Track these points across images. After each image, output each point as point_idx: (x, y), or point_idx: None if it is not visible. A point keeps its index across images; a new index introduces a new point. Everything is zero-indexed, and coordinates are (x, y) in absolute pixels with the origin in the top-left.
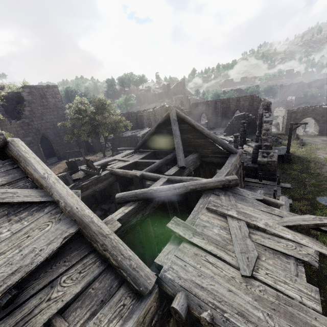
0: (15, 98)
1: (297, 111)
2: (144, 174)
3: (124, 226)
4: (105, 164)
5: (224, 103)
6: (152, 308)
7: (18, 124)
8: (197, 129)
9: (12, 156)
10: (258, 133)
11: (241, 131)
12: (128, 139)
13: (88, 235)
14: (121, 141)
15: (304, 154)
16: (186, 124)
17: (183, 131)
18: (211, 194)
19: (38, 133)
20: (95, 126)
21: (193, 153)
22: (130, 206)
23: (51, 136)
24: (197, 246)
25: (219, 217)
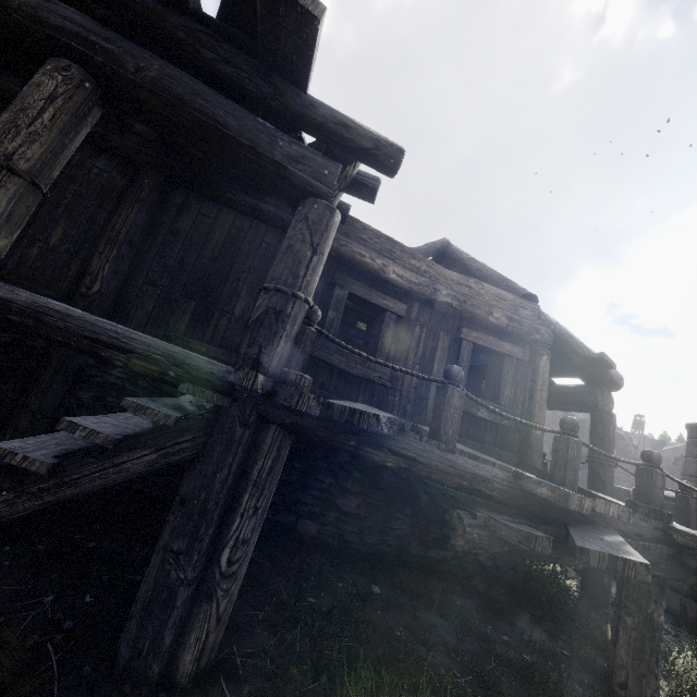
0: None
1: None
2: None
3: None
4: None
5: None
6: None
7: None
8: (466, 265)
9: None
10: None
11: None
12: None
13: None
14: None
15: None
16: (455, 267)
17: None
18: None
19: None
20: None
21: None
22: None
23: None
24: None
25: None
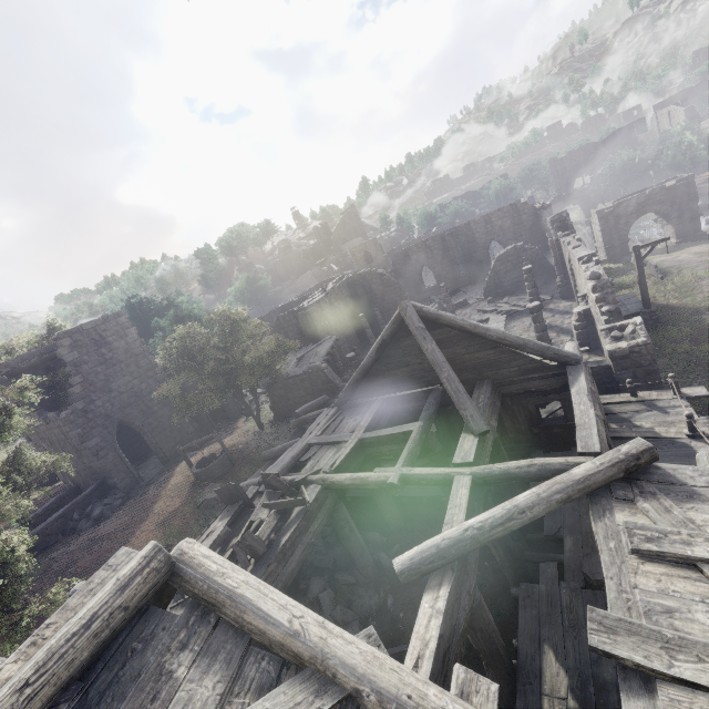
0: (43, 364)
1: (617, 209)
2: (408, 474)
3: (452, 646)
4: (294, 463)
5: (461, 235)
6: None
7: (65, 420)
8: (474, 333)
9: (195, 595)
10: (562, 280)
11: (530, 288)
12: (304, 378)
13: None
14: (290, 387)
15: (678, 297)
16: (443, 328)
17: (441, 343)
18: (610, 503)
19: (109, 423)
20: (229, 375)
21: (478, 382)
22: (441, 587)
23: (137, 419)
24: (700, 688)
25: (681, 571)
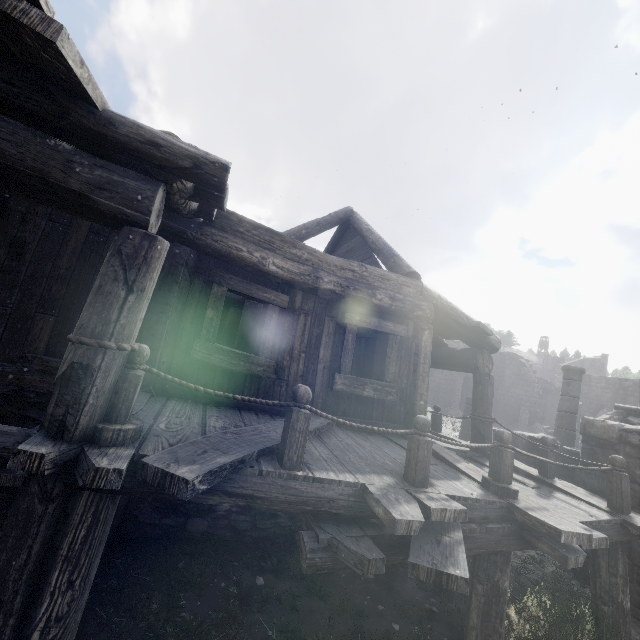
0: None
1: None
2: None
3: None
4: None
5: None
6: None
7: None
8: (364, 236)
9: None
10: None
11: None
12: None
13: None
14: None
15: None
16: (357, 236)
17: (350, 252)
18: None
19: None
20: None
21: None
22: None
23: None
24: None
25: None
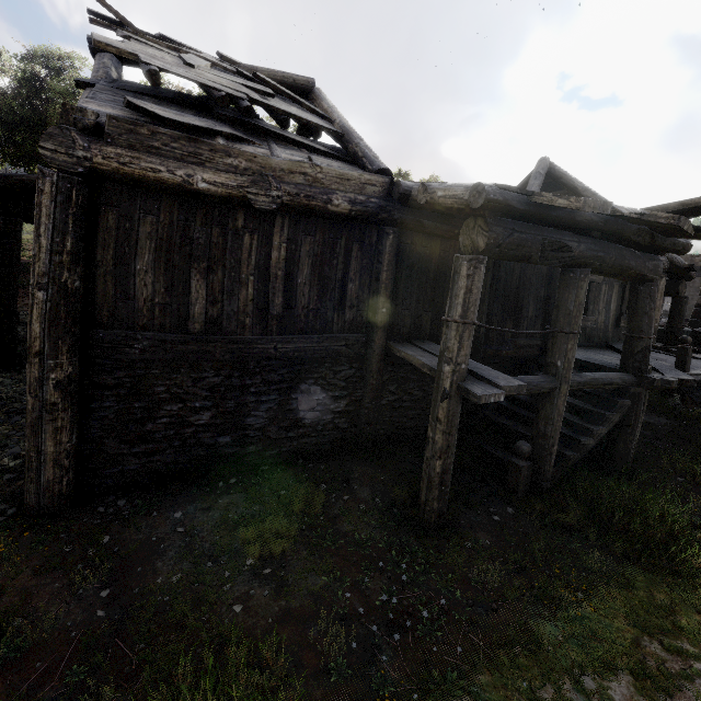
0: None
1: None
2: None
3: None
4: None
5: None
6: (376, 188)
7: None
8: (582, 195)
9: (313, 98)
10: None
11: None
12: None
13: (348, 140)
14: None
15: None
16: (562, 190)
17: None
18: None
19: None
20: None
21: None
22: None
23: None
24: None
25: None
